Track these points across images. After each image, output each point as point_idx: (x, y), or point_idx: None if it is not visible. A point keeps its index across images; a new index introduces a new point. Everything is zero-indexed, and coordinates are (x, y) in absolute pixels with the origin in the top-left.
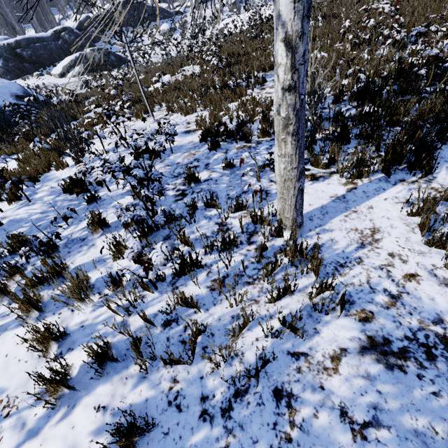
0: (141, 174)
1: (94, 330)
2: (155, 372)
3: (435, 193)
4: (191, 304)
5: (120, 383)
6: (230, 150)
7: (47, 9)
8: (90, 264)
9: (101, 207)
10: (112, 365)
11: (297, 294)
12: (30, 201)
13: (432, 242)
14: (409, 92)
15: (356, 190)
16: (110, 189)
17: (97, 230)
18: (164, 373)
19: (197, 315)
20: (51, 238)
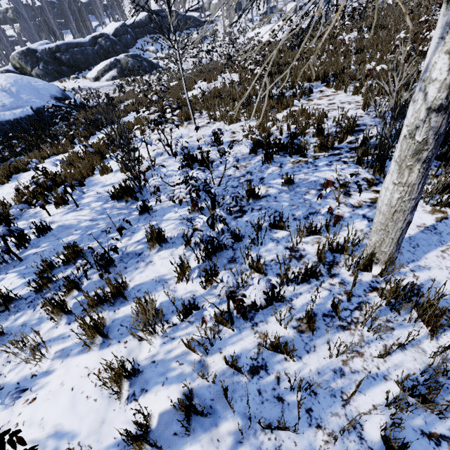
0: (220, 193)
1: (167, 368)
2: (253, 436)
3: None
4: (282, 349)
5: (211, 447)
6: (285, 165)
7: (85, 16)
8: (151, 285)
9: (153, 219)
10: (197, 418)
11: (411, 349)
12: (78, 207)
13: None
14: None
15: (448, 221)
16: (160, 199)
17: (154, 245)
18: (265, 440)
19: (289, 363)
20: (108, 251)
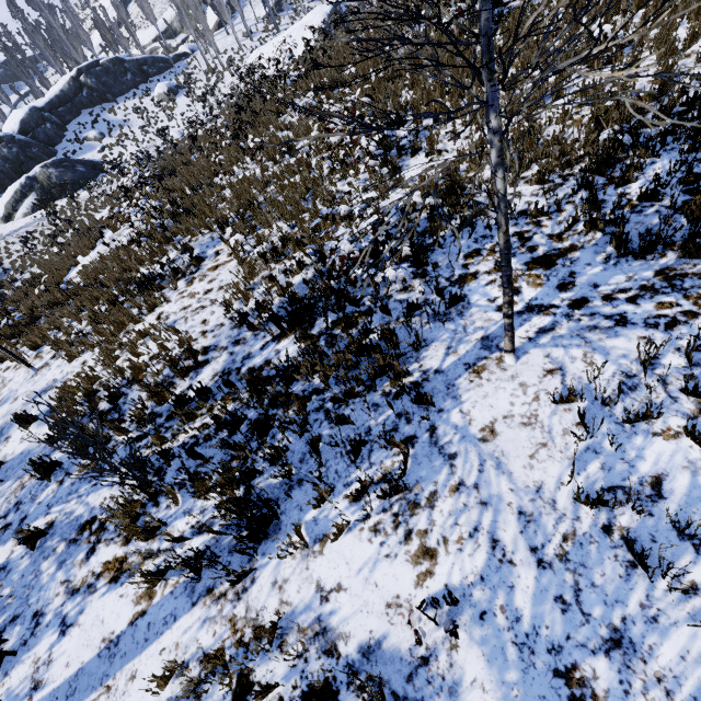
0: None
1: None
2: None
3: (228, 635)
4: None
5: None
6: (69, 476)
7: None
8: None
9: None
10: None
11: None
12: None
13: None
14: (350, 302)
15: (142, 620)
16: None
17: None
18: None
19: None
20: None
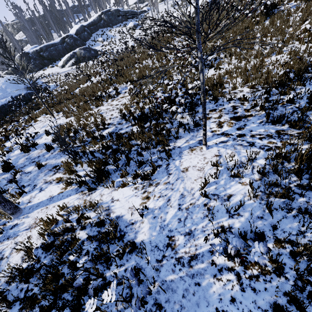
0: None
1: None
2: None
3: (82, 203)
4: None
5: None
6: (55, 152)
7: (67, 19)
8: None
9: None
10: None
11: None
12: None
13: (42, 234)
14: (161, 118)
15: (61, 194)
16: None
17: None
18: None
19: None
20: None
